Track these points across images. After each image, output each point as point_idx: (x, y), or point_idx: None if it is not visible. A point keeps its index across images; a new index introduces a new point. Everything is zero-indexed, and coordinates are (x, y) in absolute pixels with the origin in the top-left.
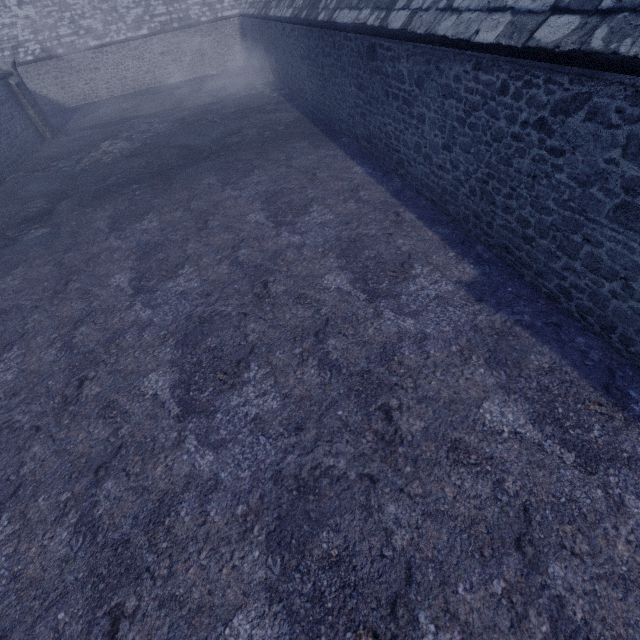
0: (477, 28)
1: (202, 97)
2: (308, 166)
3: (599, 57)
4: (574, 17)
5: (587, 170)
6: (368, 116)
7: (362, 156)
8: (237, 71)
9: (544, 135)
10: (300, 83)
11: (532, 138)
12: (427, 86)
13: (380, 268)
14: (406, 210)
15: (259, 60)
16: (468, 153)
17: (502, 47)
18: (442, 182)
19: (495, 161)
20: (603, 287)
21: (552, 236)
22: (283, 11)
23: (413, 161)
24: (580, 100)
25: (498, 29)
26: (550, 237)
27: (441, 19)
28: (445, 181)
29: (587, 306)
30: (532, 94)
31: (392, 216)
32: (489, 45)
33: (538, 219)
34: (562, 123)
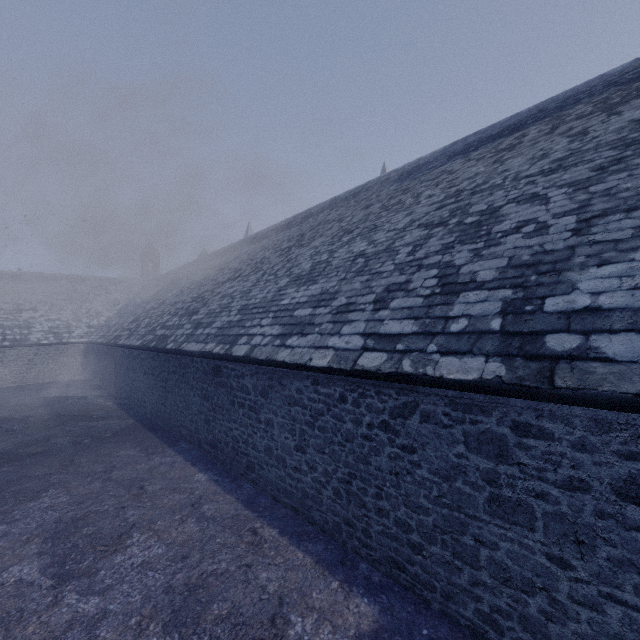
0: (310, 357)
1: (8, 404)
2: (135, 477)
3: (414, 377)
4: (382, 353)
5: (443, 464)
6: (213, 421)
7: (205, 461)
8: (68, 383)
9: (391, 434)
10: (140, 393)
11: (381, 437)
12: (272, 396)
13: (239, 637)
14: (264, 524)
15: (98, 375)
16: (323, 453)
17: (334, 369)
18: (301, 485)
19: (353, 460)
20: (528, 605)
21: (441, 540)
22: (133, 341)
23: (265, 464)
24: (410, 406)
25: (327, 358)
26: (439, 541)
27: (278, 351)
28: (304, 483)
29: (526, 639)
30: (369, 402)
31: (248, 535)
32: (323, 368)
33: (418, 520)
34: (403, 424)
